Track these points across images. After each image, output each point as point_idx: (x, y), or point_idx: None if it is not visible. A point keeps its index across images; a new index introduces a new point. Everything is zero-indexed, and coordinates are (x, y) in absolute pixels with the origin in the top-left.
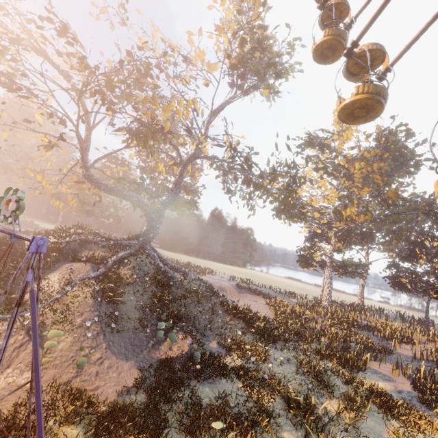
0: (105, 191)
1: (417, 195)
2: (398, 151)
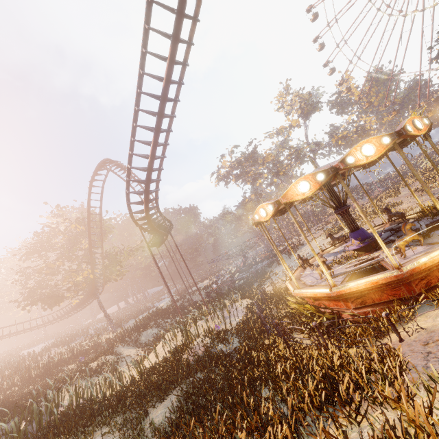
0: None
1: (407, 91)
2: (383, 79)
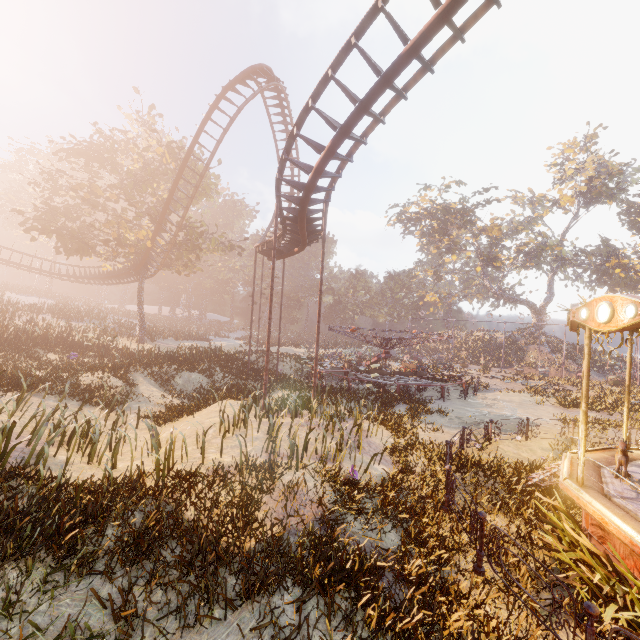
0: (514, 302)
1: None
2: None
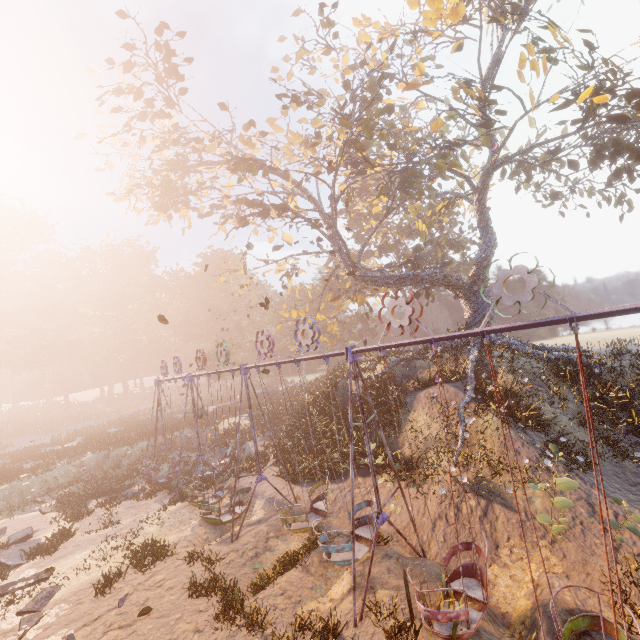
0: (394, 285)
1: None
2: None
